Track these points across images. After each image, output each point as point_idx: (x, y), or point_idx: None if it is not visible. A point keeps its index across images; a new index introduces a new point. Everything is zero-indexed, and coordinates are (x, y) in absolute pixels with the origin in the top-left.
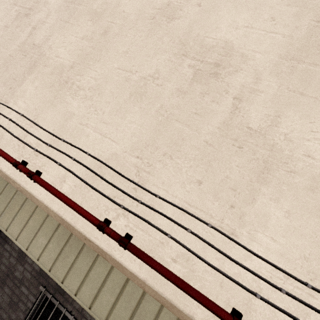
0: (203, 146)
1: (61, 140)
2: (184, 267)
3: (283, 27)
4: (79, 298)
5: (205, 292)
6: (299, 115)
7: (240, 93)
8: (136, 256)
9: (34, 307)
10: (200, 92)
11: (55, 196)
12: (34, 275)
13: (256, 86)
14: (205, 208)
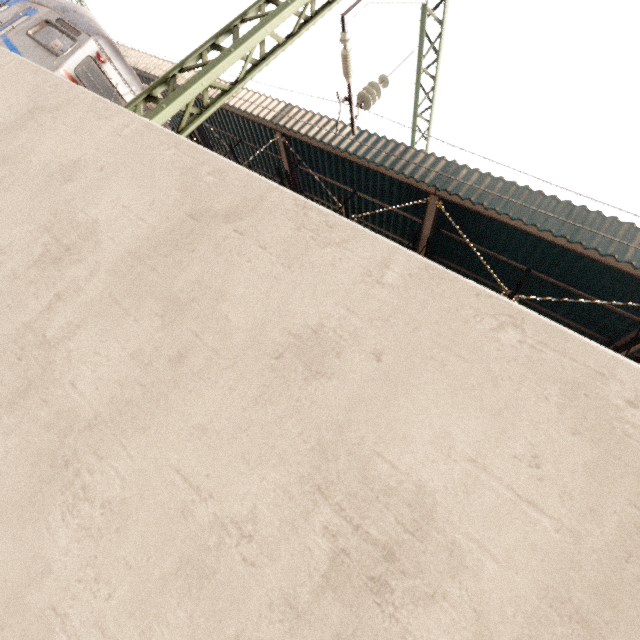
0: None
1: None
2: None
3: (156, 215)
4: None
5: None
6: (98, 330)
7: (65, 290)
8: None
9: None
10: (31, 280)
11: None
12: None
13: (85, 284)
14: None
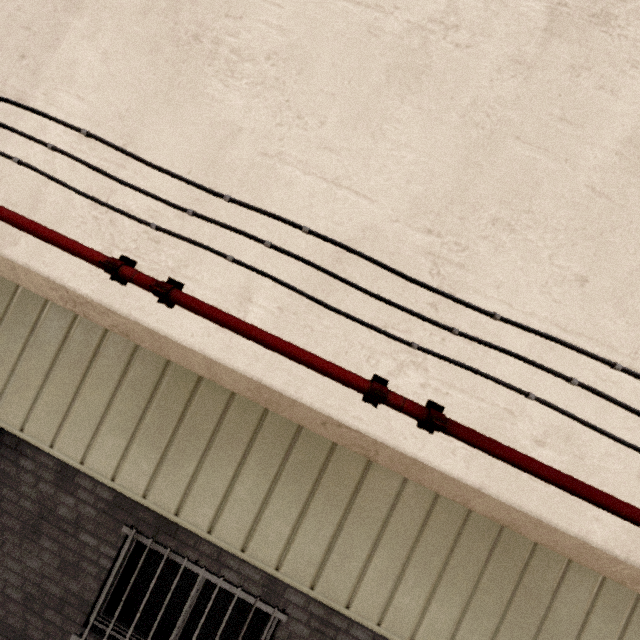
0: (586, 198)
1: (225, 197)
2: (561, 452)
3: None
4: (218, 536)
5: (609, 493)
6: None
7: None
8: (471, 443)
9: (118, 566)
10: (568, 64)
11: (246, 335)
12: (102, 510)
13: None
14: (598, 333)
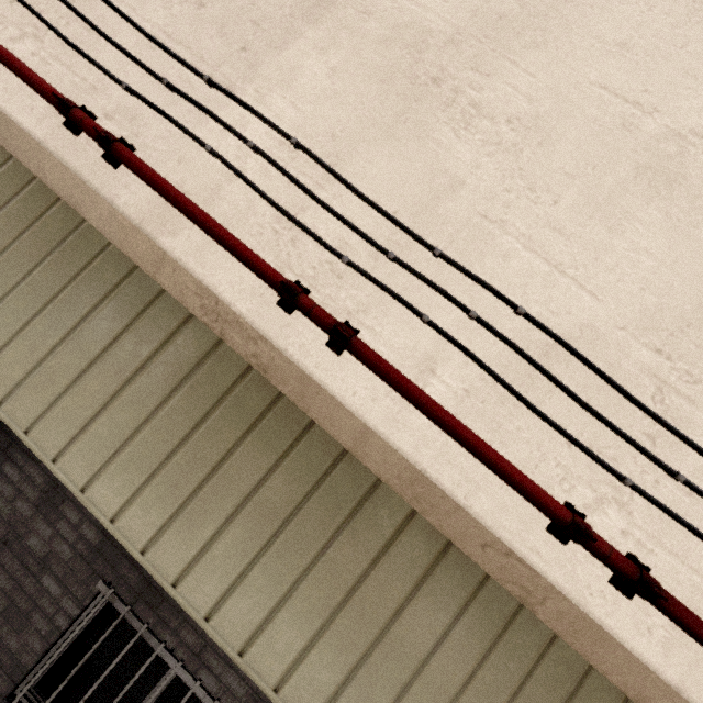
0: None
1: (435, 250)
2: None
3: None
4: (216, 627)
5: None
6: None
7: None
8: (689, 627)
9: (78, 630)
10: None
11: (431, 413)
12: (81, 553)
13: None
14: None
